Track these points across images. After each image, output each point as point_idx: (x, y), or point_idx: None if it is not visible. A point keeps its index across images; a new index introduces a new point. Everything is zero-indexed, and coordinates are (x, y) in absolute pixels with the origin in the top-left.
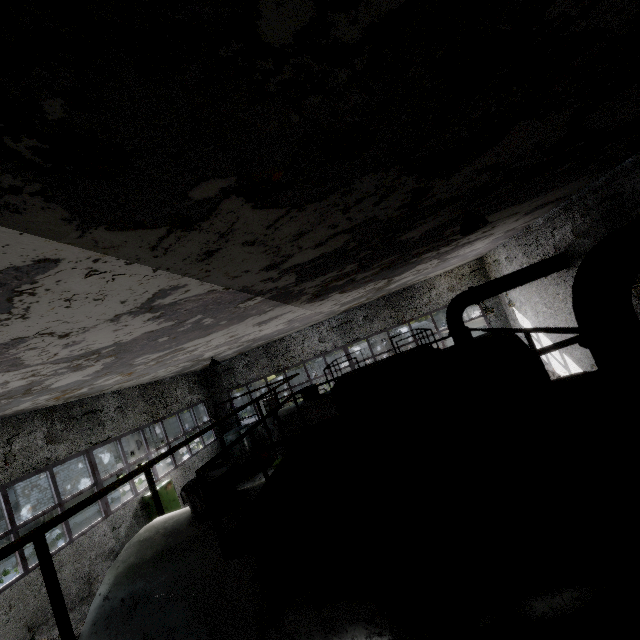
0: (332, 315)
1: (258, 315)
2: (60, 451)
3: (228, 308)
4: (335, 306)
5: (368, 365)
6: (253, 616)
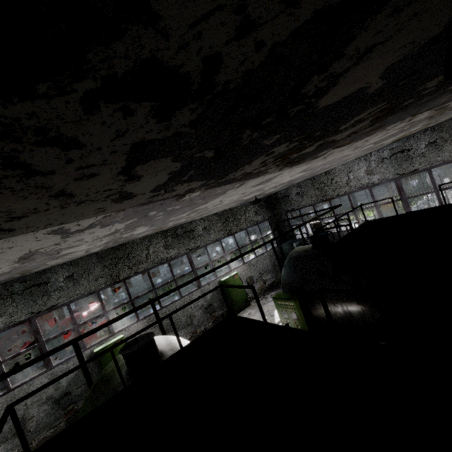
0: (379, 147)
1: (235, 188)
2: (172, 253)
3: (173, 203)
4: (363, 147)
5: (397, 217)
6: None
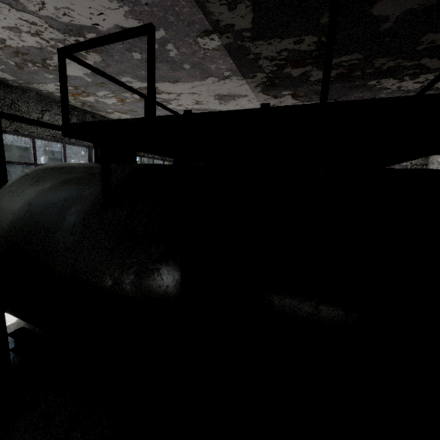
0: None
1: (217, 79)
2: None
3: (188, 37)
4: None
5: None
6: (89, 207)
